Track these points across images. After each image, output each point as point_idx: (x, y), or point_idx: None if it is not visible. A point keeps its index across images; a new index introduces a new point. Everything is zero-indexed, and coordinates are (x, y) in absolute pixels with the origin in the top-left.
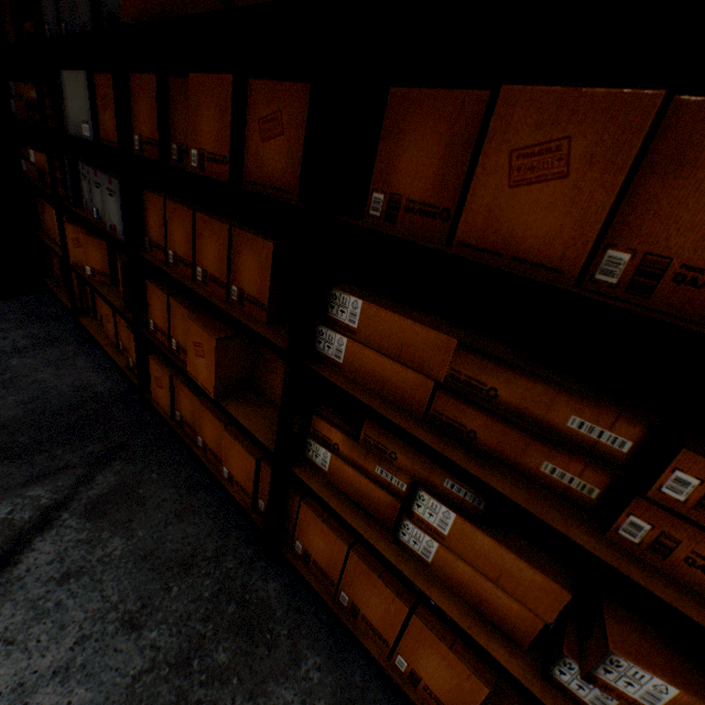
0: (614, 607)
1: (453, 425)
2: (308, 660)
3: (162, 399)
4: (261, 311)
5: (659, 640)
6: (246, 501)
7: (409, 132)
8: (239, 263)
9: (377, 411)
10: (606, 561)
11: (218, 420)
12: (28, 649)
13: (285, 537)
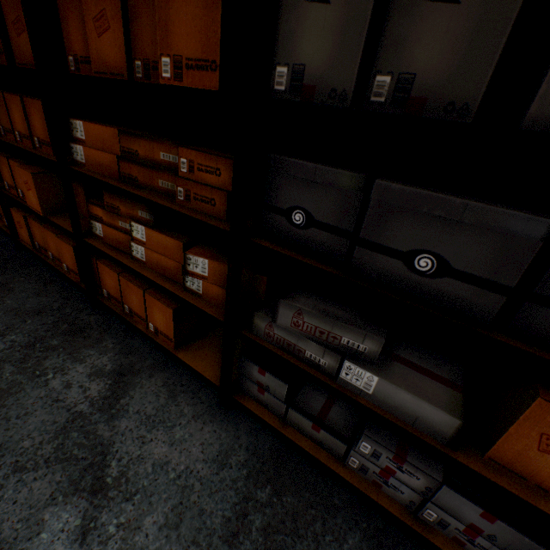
0: (203, 246)
1: (130, 178)
2: (109, 341)
3: (25, 236)
4: (50, 148)
5: (215, 252)
6: (78, 280)
7: (70, 19)
8: (33, 121)
9: (95, 178)
10: (166, 206)
11: (53, 233)
12: None
13: (100, 291)
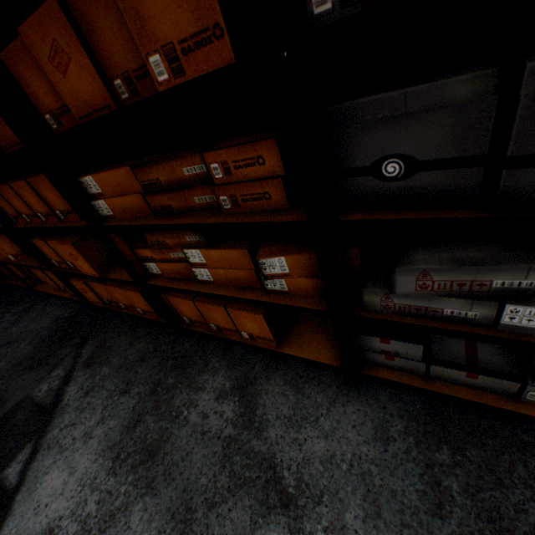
0: (267, 243)
1: (163, 209)
2: (213, 361)
3: (93, 298)
4: (74, 215)
5: (283, 244)
6: (157, 317)
7: (25, 74)
8: (47, 197)
9: (131, 225)
10: (218, 223)
11: (115, 287)
12: (83, 422)
13: (180, 320)
